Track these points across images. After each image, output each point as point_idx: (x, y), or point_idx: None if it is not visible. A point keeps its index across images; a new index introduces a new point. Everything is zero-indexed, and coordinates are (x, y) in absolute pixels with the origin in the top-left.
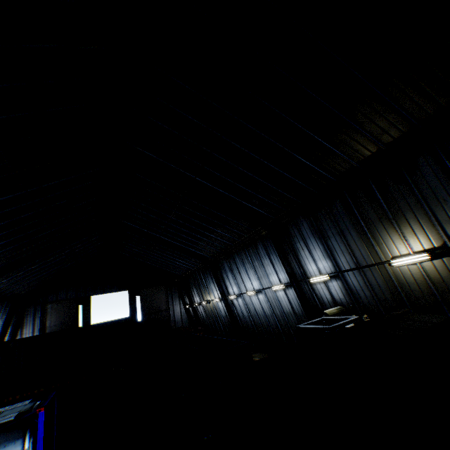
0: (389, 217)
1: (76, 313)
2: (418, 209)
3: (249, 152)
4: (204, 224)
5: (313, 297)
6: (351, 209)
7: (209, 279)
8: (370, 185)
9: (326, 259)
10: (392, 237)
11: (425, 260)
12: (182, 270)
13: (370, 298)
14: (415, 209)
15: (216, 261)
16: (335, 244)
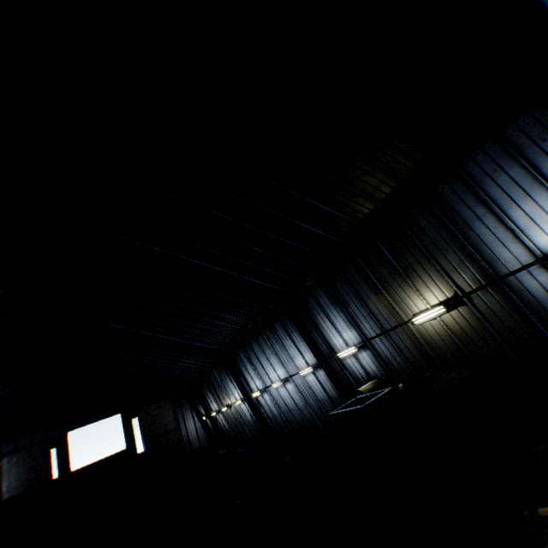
0: (401, 273)
1: (47, 461)
2: (425, 262)
3: (244, 223)
4: (207, 311)
5: (346, 374)
6: (364, 270)
7: (226, 377)
8: (376, 242)
9: (350, 328)
10: (409, 293)
11: (442, 313)
12: (190, 372)
13: (403, 364)
14: (423, 261)
15: (230, 353)
16: (356, 310)
